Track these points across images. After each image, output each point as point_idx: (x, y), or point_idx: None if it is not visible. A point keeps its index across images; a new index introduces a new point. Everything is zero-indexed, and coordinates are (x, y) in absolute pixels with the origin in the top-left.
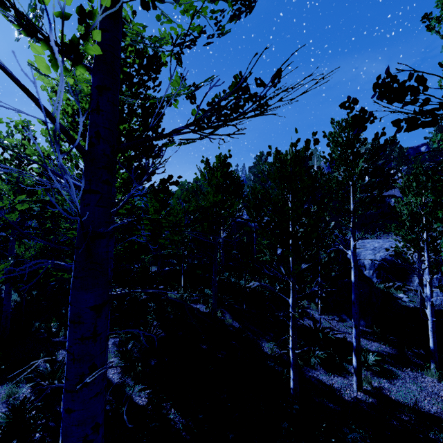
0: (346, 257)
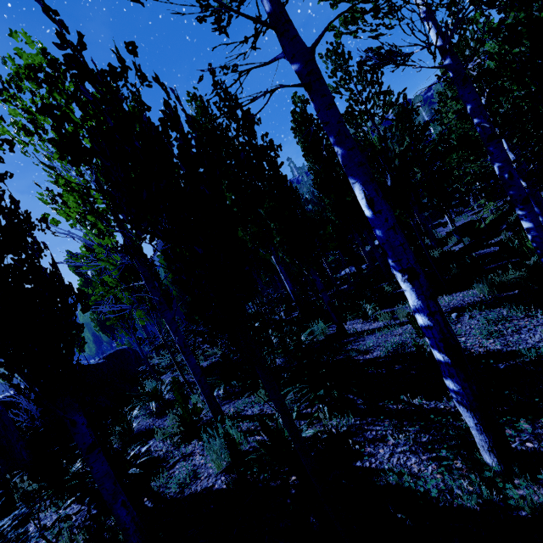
0: None
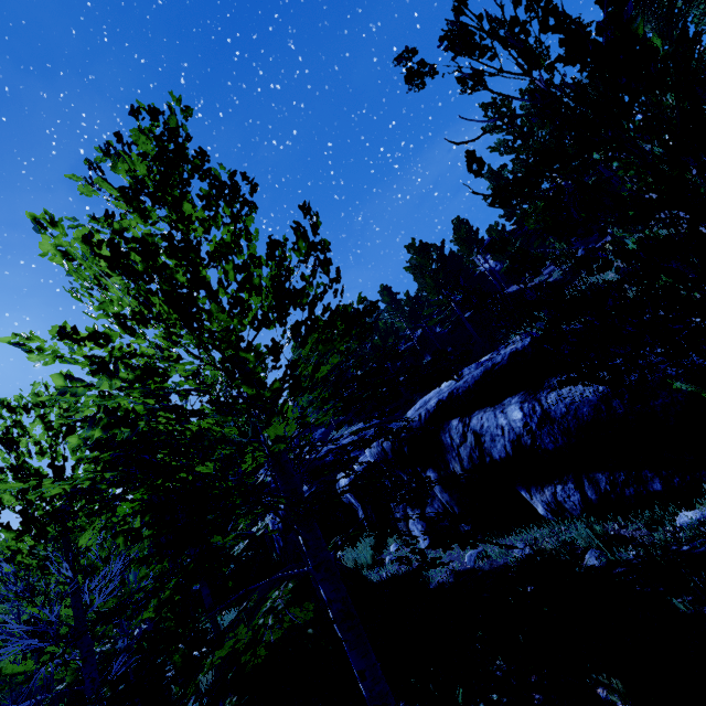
0: (338, 492)
